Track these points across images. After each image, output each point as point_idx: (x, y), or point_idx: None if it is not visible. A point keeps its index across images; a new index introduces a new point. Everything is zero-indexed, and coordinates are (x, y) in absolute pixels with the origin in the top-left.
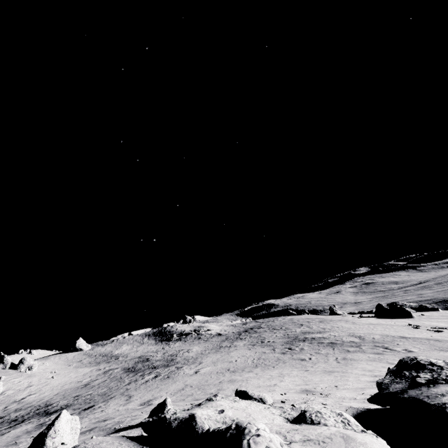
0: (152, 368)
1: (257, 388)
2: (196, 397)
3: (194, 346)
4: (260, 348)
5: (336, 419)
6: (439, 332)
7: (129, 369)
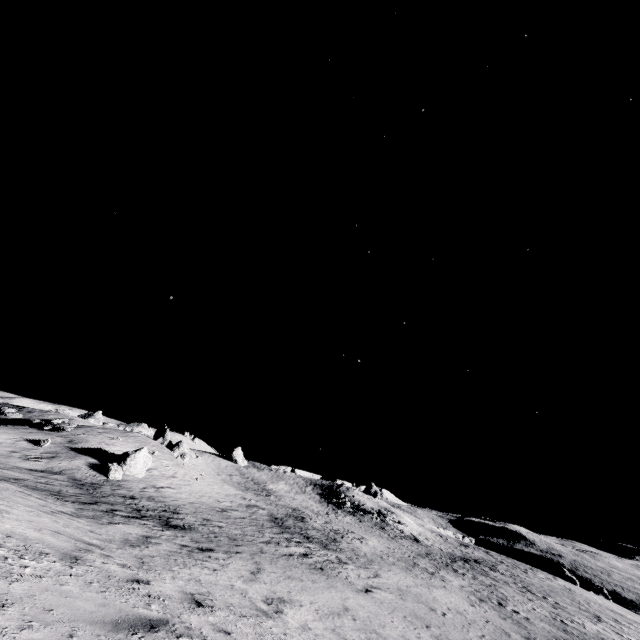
0: (305, 537)
1: None
2: None
3: (372, 537)
4: (497, 618)
5: None
6: None
7: (276, 518)
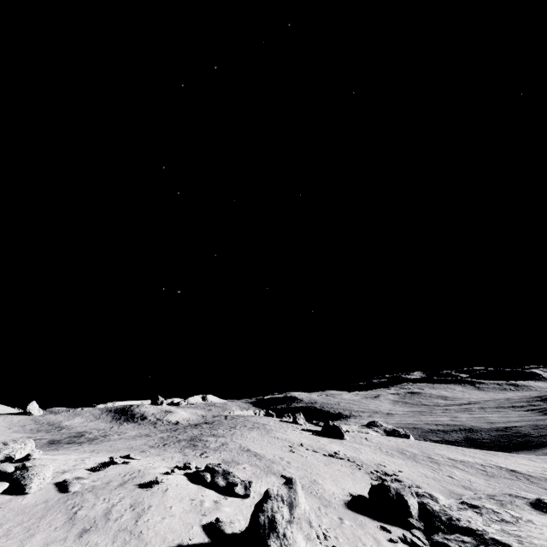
0: (68, 443)
1: None
2: None
3: (135, 431)
4: (154, 441)
5: None
6: (291, 452)
7: (54, 441)
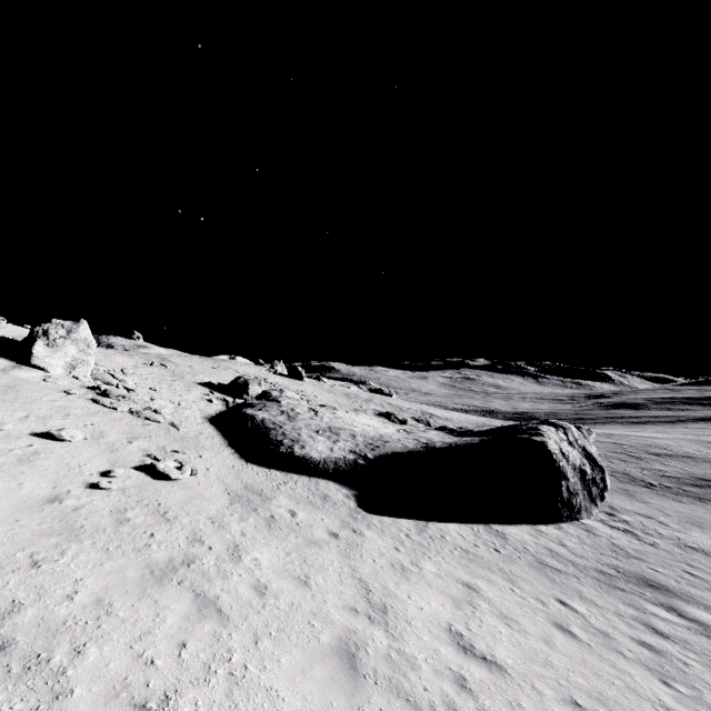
0: None
1: None
2: None
3: None
4: None
5: None
6: (212, 368)
7: None
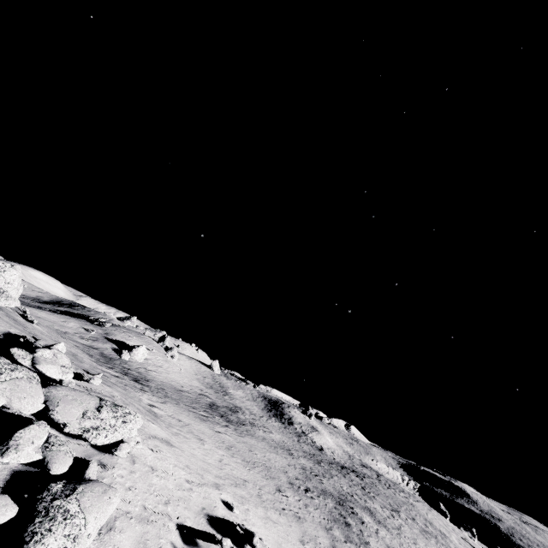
0: (221, 415)
1: (182, 440)
2: (165, 420)
3: (279, 435)
4: (295, 471)
5: (66, 371)
6: None
7: (214, 404)
